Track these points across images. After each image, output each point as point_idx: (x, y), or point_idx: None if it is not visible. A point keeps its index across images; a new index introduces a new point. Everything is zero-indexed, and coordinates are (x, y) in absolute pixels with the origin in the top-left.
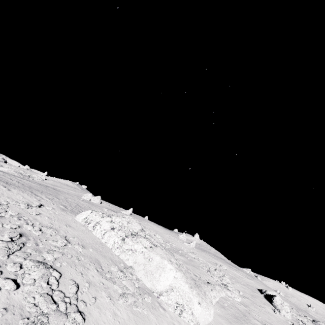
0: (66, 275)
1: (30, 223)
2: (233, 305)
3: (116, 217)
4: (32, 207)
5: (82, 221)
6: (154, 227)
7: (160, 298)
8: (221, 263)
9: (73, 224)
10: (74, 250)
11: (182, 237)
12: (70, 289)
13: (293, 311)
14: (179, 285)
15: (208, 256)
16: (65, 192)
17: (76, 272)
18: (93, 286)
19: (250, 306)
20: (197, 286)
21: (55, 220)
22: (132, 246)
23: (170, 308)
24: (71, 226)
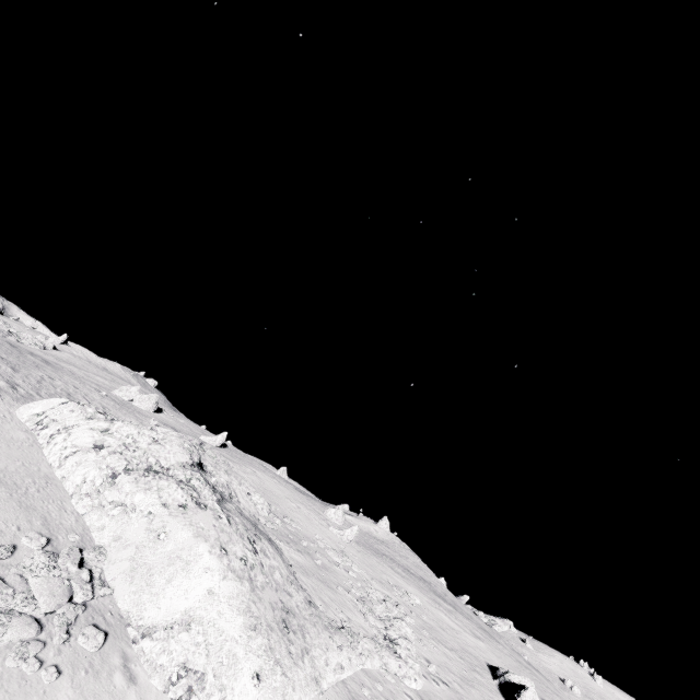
0: None
1: None
2: (390, 697)
3: (127, 425)
4: None
5: (30, 419)
6: (268, 482)
7: (139, 644)
8: (412, 589)
9: None
10: None
11: (333, 515)
12: None
13: None
14: (213, 614)
15: (385, 567)
16: (73, 374)
17: None
18: None
19: None
20: (286, 629)
21: None
22: (129, 496)
23: (158, 678)
24: None
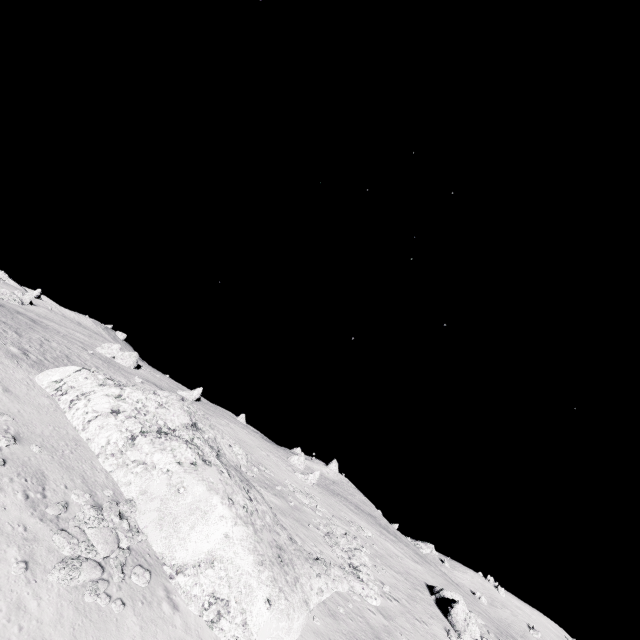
0: None
1: None
2: (359, 613)
3: (135, 390)
4: None
5: (50, 386)
6: (240, 433)
7: (175, 579)
8: (364, 524)
9: (20, 388)
10: None
11: (296, 461)
12: None
13: (488, 636)
14: (231, 554)
15: (341, 505)
16: (58, 332)
17: None
18: None
19: (398, 618)
20: (282, 563)
21: None
22: (149, 456)
23: (194, 606)
24: (11, 391)
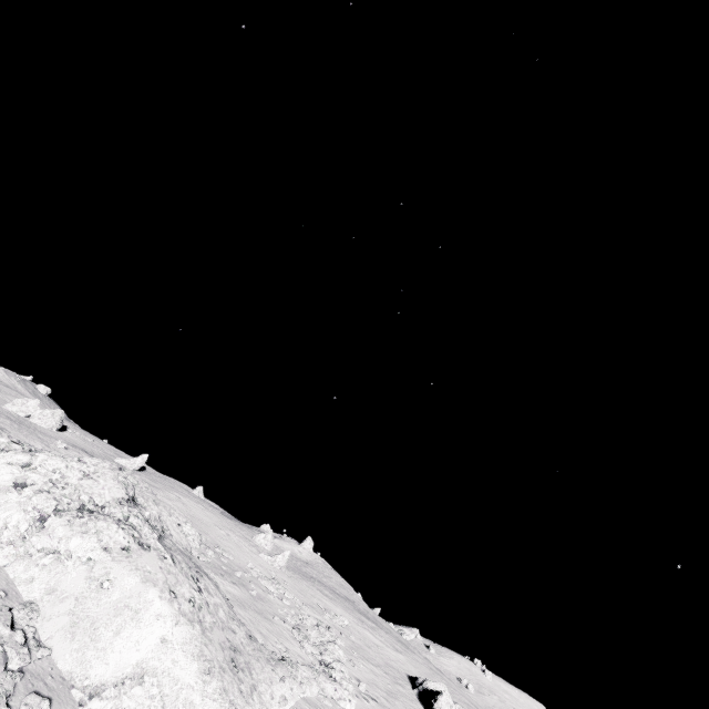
0: None
1: None
2: None
3: (52, 457)
4: None
5: None
6: (194, 509)
7: (87, 706)
8: (340, 611)
9: None
10: None
11: (263, 540)
12: None
13: None
14: (168, 663)
15: (314, 590)
16: None
17: None
18: None
19: None
20: (236, 668)
21: None
22: (63, 541)
23: None
24: None
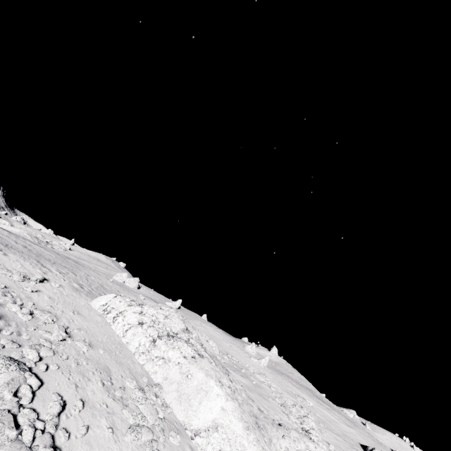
0: (50, 386)
1: (18, 302)
2: None
3: (149, 307)
4: (29, 281)
5: (100, 308)
6: (210, 330)
7: (195, 440)
8: (305, 396)
9: (85, 311)
10: (75, 349)
11: (250, 349)
12: (50, 408)
13: None
14: (227, 422)
15: (286, 382)
16: (90, 268)
17: (69, 382)
18: (89, 408)
19: None
20: (259, 428)
21: (59, 302)
22: (165, 353)
23: None
24: (81, 313)
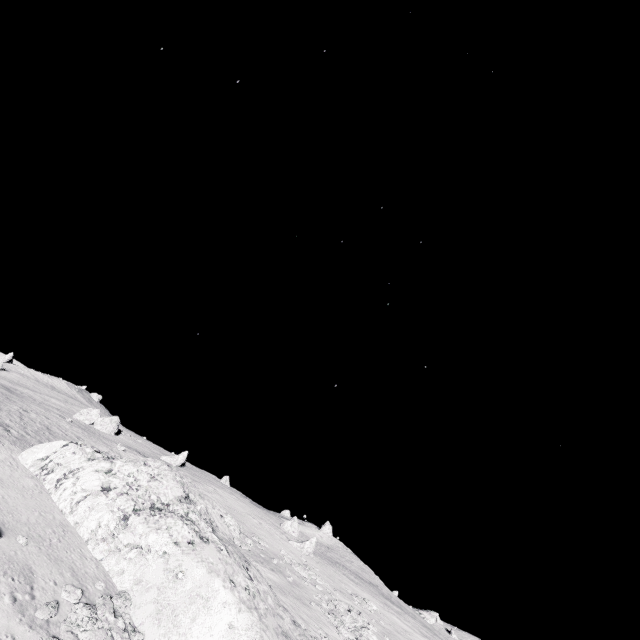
0: None
1: None
2: None
3: (126, 463)
4: None
5: (34, 464)
6: (229, 500)
7: None
8: (366, 595)
9: (4, 469)
10: None
11: (290, 527)
12: None
13: None
14: None
15: (341, 575)
16: (34, 400)
17: None
18: None
19: None
20: None
21: None
22: (143, 537)
23: None
24: None
